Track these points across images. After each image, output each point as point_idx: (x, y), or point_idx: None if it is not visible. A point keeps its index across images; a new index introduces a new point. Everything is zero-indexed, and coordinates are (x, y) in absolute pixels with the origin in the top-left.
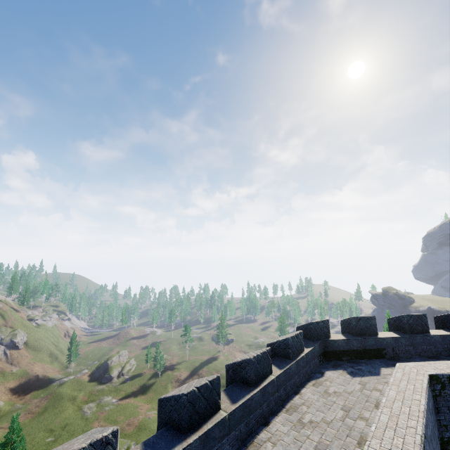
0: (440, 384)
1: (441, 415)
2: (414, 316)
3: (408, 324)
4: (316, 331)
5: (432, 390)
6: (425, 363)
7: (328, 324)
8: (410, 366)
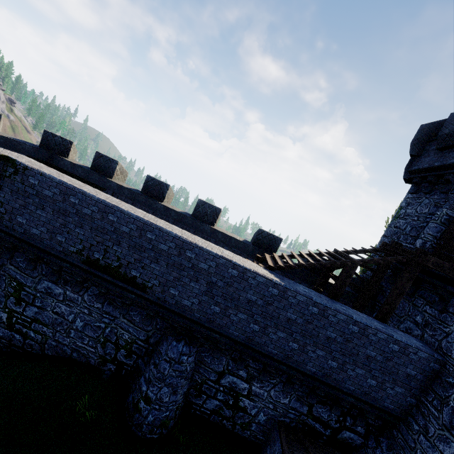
0: (14, 169)
1: (2, 193)
2: (156, 180)
3: (146, 184)
4: (47, 141)
5: (4, 170)
6: (43, 165)
7: (70, 146)
8: (21, 156)
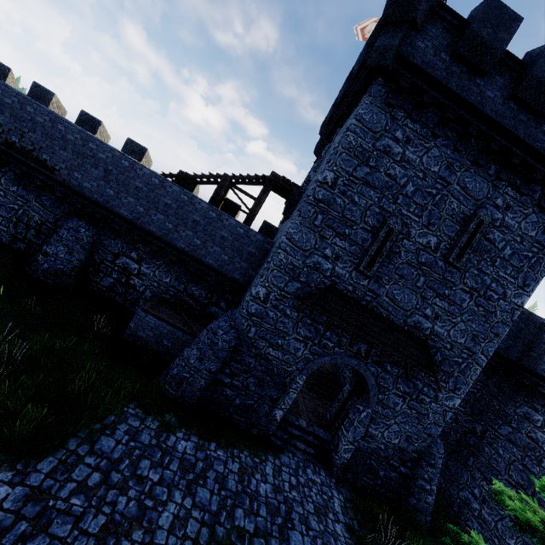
0: None
1: None
2: (90, 116)
3: (79, 118)
4: None
5: None
6: None
7: (8, 72)
8: None
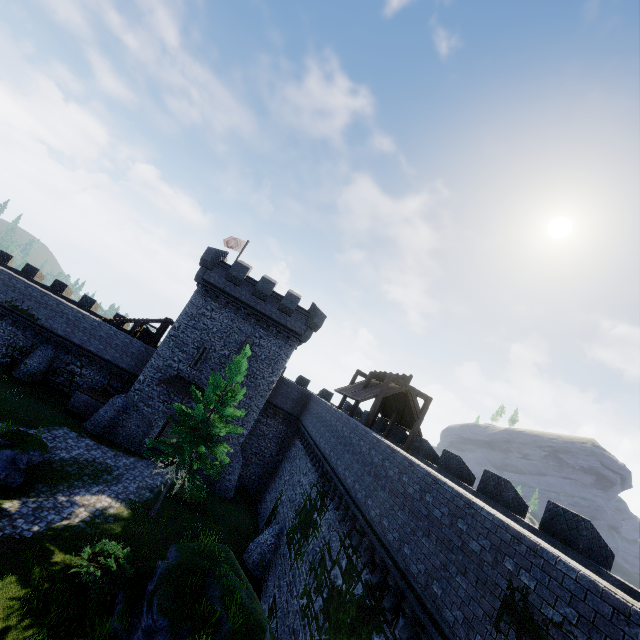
0: None
1: None
2: (61, 282)
3: (54, 283)
4: None
5: None
6: None
7: (11, 258)
8: None
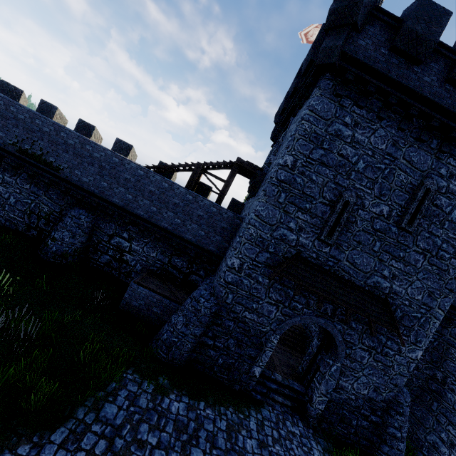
0: None
1: None
2: (86, 122)
3: (78, 125)
4: (3, 87)
5: None
6: None
7: (21, 93)
8: None
